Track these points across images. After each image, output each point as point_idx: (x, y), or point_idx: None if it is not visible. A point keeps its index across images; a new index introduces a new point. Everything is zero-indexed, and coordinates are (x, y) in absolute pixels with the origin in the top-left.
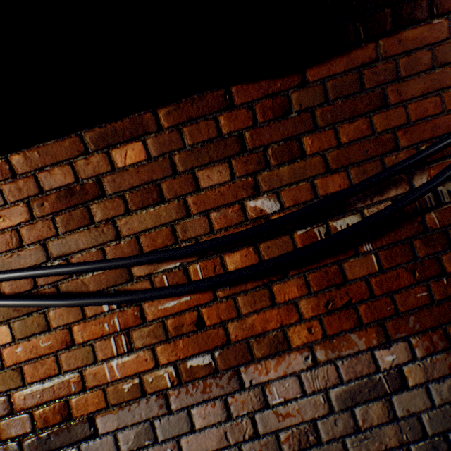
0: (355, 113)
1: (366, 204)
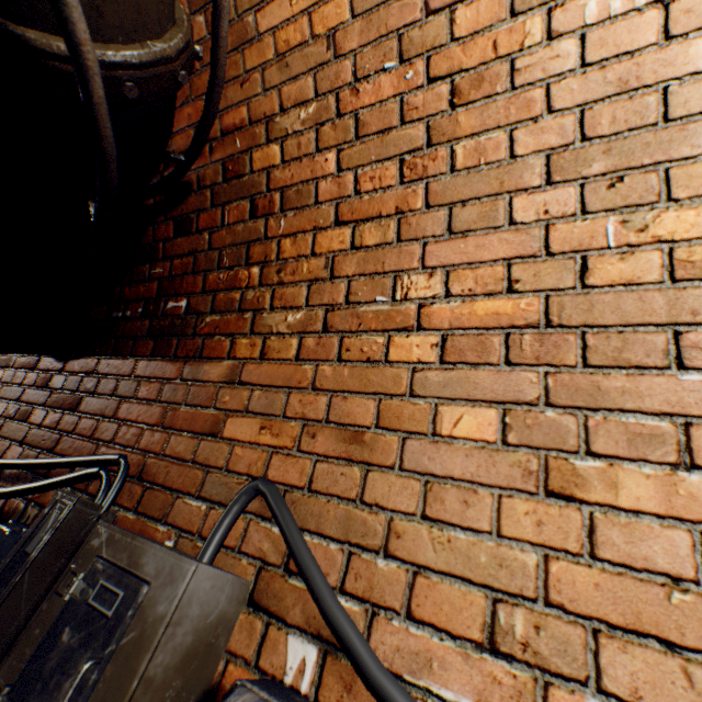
0: (64, 405)
1: (4, 484)
